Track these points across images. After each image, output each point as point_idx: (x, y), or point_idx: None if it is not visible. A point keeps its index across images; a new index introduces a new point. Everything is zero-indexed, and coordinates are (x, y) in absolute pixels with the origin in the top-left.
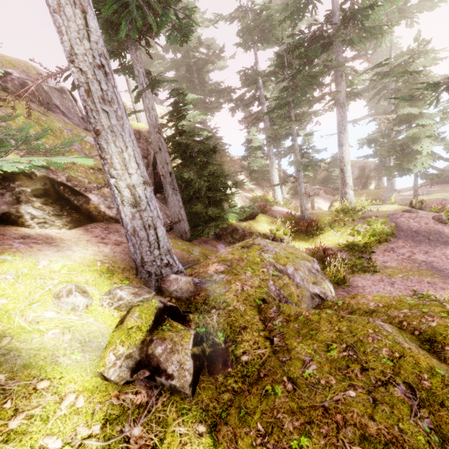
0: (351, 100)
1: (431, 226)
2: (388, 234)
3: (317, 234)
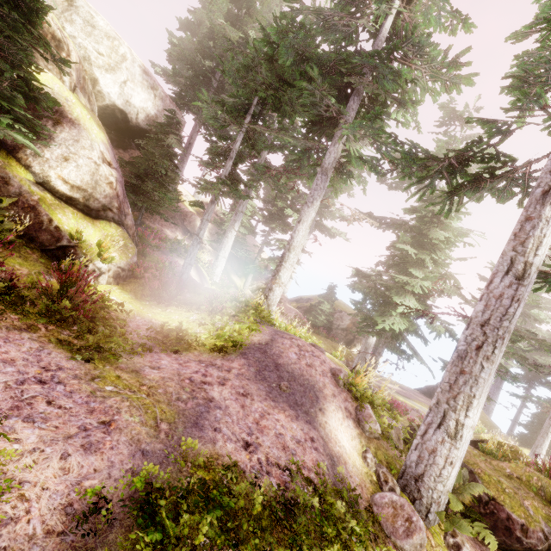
0: (343, 181)
1: (311, 374)
2: (235, 344)
3: (170, 304)
